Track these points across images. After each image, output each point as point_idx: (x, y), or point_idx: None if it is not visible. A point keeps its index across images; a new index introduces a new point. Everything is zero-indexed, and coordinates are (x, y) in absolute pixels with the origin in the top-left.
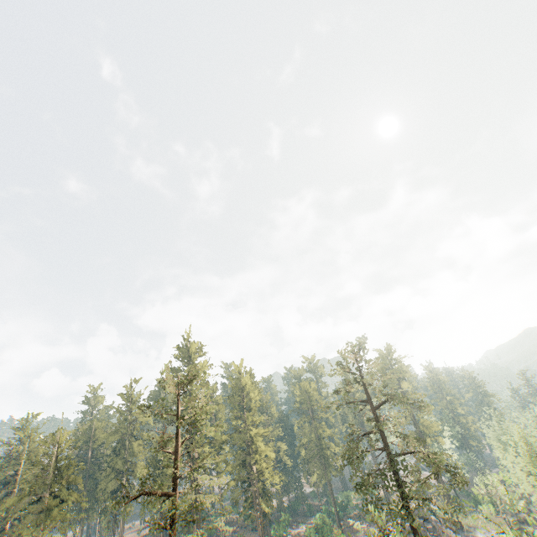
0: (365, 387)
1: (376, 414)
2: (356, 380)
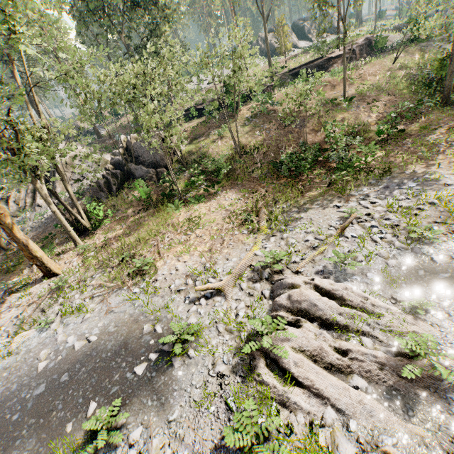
0: None
1: None
2: None
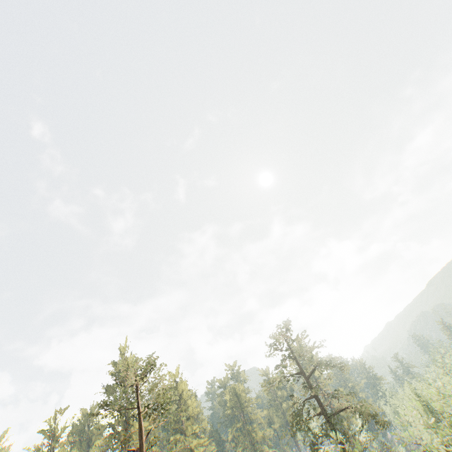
0: (296, 360)
1: (309, 382)
2: (289, 355)
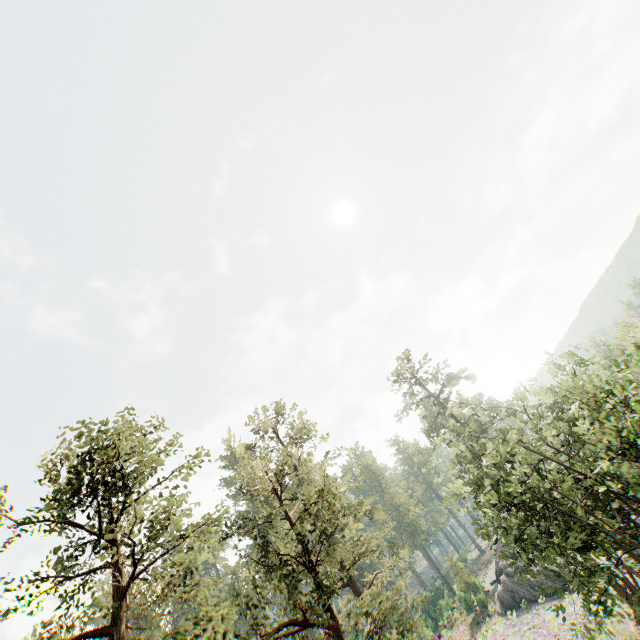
0: (423, 386)
1: (439, 401)
2: (415, 383)
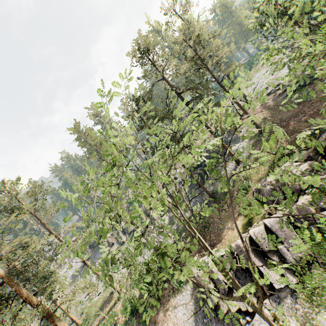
0: None
1: None
2: None
